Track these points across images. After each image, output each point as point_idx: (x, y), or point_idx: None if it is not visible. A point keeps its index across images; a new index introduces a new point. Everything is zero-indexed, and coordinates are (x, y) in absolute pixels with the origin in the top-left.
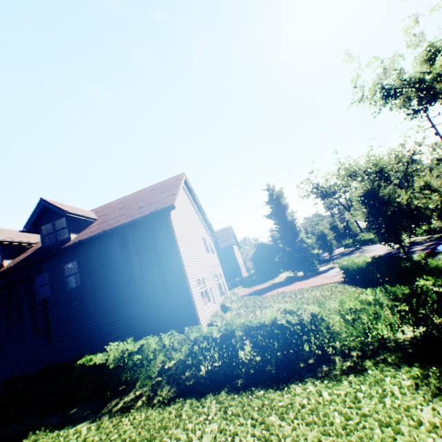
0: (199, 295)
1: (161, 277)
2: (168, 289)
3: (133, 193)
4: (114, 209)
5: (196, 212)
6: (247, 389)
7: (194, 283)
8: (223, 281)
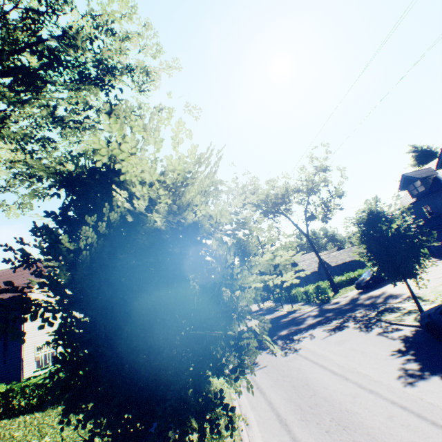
0: (34, 359)
1: (4, 345)
2: (7, 355)
3: None
4: None
5: None
6: (0, 420)
7: (32, 350)
8: None
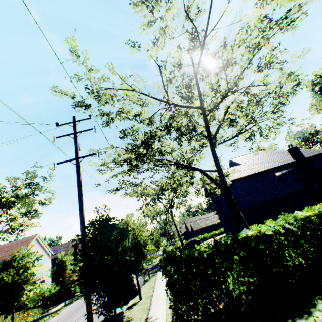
0: None
1: None
2: None
3: (17, 240)
4: (4, 250)
5: (42, 247)
6: None
7: None
8: (48, 278)
